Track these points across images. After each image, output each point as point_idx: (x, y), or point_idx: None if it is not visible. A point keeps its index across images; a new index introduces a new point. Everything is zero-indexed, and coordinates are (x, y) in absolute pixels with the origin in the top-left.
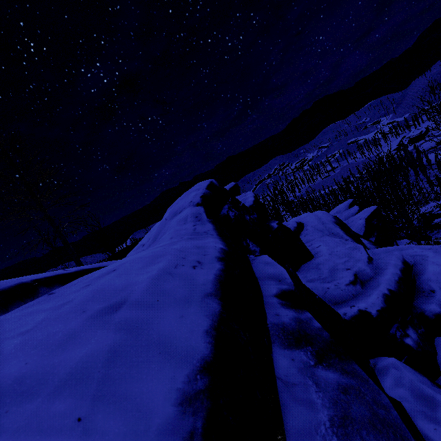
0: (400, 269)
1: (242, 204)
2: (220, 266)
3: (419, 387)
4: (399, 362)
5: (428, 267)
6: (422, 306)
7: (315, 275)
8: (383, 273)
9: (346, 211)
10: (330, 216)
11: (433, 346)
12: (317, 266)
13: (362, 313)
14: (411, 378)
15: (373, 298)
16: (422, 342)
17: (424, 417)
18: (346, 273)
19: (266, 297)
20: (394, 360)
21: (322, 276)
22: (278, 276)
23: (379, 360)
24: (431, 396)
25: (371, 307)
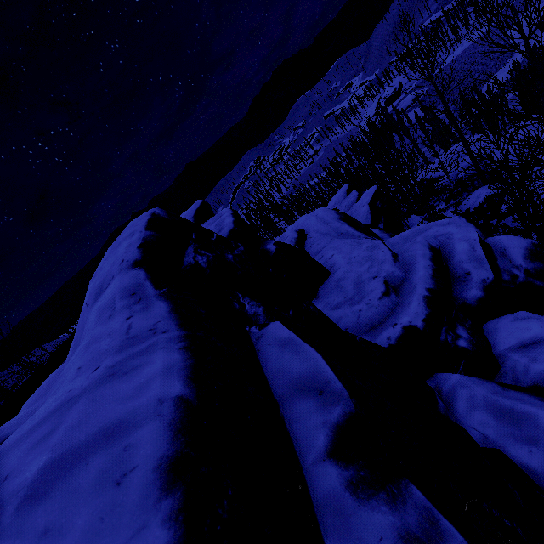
0: (429, 258)
1: (217, 237)
2: (167, 532)
3: (495, 401)
4: (464, 377)
5: (456, 246)
6: (462, 295)
7: (340, 298)
8: (414, 269)
9: (346, 200)
10: (332, 212)
11: (484, 338)
12: (338, 284)
13: (408, 329)
14: (482, 393)
15: (414, 307)
16: (474, 337)
17: (514, 441)
18: (375, 284)
19: (312, 476)
20: (458, 376)
21: (348, 296)
22: (313, 380)
23: (440, 380)
24: (511, 409)
25: (415, 319)
